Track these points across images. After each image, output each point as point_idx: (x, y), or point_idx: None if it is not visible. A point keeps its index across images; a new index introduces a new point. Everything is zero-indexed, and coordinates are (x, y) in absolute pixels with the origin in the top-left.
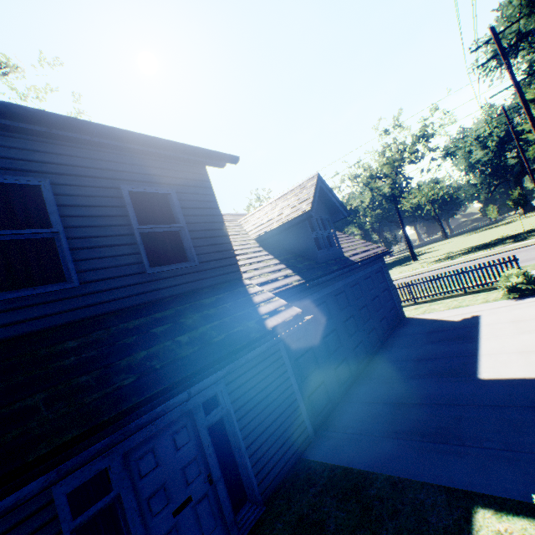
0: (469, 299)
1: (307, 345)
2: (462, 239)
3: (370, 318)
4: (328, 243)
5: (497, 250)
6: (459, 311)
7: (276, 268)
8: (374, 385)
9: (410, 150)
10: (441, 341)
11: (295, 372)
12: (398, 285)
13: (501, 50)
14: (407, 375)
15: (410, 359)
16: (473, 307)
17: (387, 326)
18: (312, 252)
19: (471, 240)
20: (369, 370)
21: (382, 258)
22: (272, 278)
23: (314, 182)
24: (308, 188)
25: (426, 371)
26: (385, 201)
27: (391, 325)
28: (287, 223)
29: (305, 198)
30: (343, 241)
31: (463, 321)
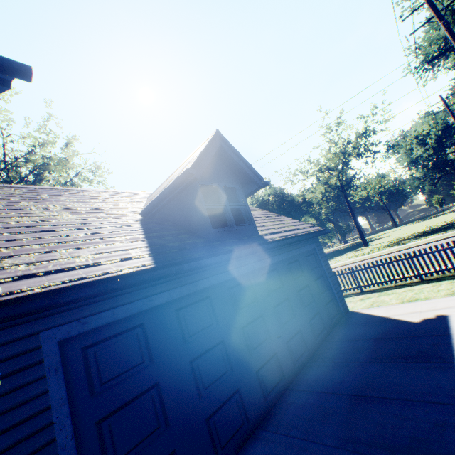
0: (428, 289)
1: (144, 382)
2: (411, 226)
3: (294, 316)
4: (232, 217)
5: (451, 233)
6: (417, 306)
7: (123, 247)
8: (276, 452)
9: (354, 145)
10: (394, 359)
11: (90, 452)
12: (341, 271)
13: (437, 12)
14: (334, 437)
15: (344, 391)
16: (436, 301)
17: (321, 326)
18: (203, 227)
19: (421, 226)
20: (281, 407)
21: (316, 239)
22: (91, 262)
23: (209, 139)
24: (202, 147)
25: (368, 433)
26: (334, 191)
27: (327, 324)
28: (166, 188)
29: (194, 157)
30: (270, 219)
31: (424, 323)
